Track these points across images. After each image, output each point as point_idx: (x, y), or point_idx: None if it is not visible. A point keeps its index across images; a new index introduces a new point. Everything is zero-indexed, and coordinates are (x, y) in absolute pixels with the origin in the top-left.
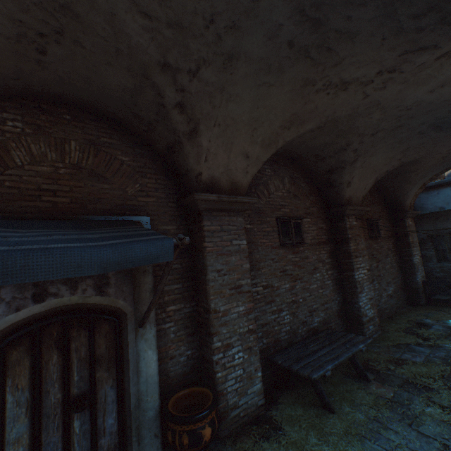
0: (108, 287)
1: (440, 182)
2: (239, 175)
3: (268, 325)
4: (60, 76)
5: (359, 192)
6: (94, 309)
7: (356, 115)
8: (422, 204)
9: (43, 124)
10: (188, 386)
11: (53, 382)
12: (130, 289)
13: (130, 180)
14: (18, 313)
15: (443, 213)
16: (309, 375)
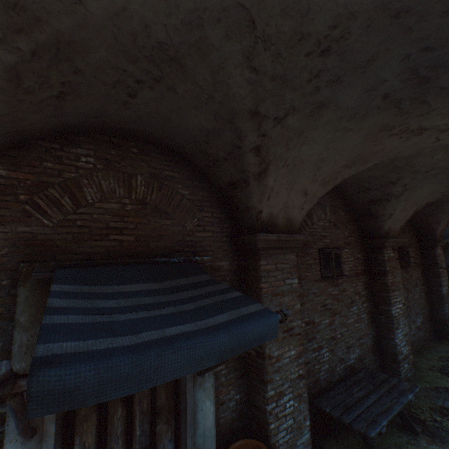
0: None
1: None
2: (295, 212)
3: (309, 364)
4: (139, 115)
5: (397, 223)
6: None
7: (418, 155)
8: None
9: (113, 158)
10: (239, 436)
11: (117, 438)
12: None
13: (188, 215)
14: None
15: None
16: (365, 433)
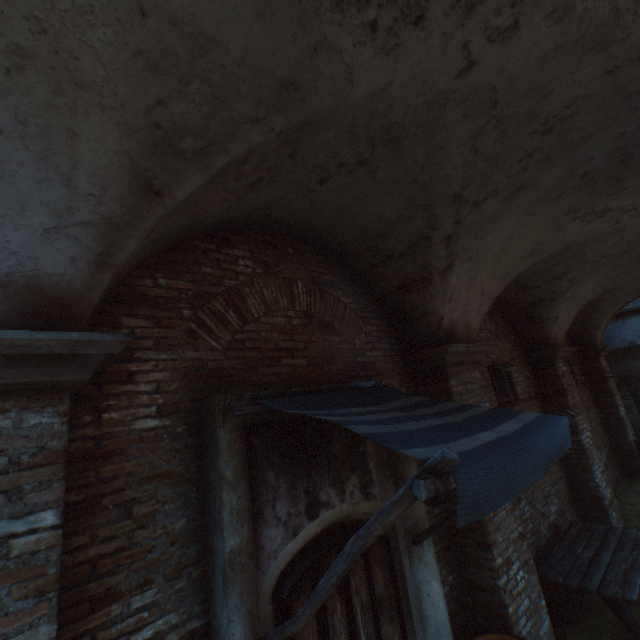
0: (371, 486)
1: (623, 309)
2: (472, 317)
3: None
4: (313, 205)
5: (562, 328)
6: (357, 522)
7: (591, 242)
8: (605, 338)
9: (270, 261)
10: (471, 634)
11: None
12: (392, 487)
13: (355, 329)
14: (296, 538)
15: (635, 348)
16: (625, 597)
